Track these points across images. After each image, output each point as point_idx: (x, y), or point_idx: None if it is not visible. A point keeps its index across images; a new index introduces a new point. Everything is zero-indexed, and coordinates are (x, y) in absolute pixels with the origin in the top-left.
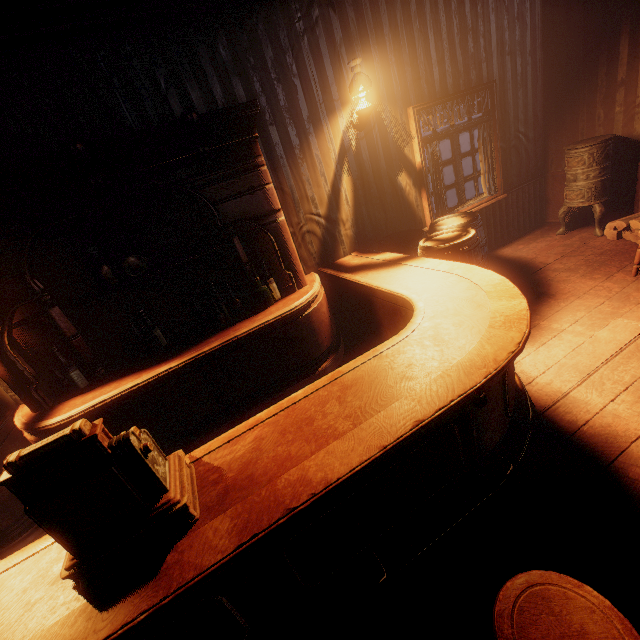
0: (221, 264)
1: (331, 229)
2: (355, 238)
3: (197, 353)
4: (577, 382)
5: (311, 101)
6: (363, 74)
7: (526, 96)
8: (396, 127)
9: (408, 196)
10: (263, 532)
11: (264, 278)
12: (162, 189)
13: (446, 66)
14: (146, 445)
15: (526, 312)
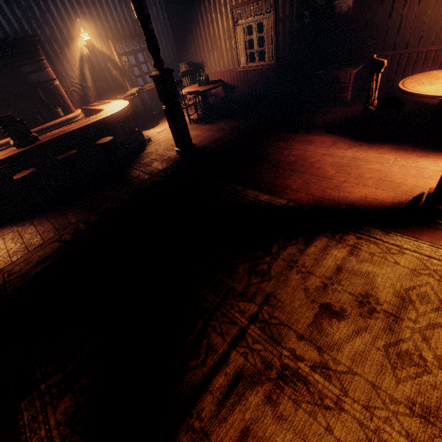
0: (34, 101)
1: (84, 90)
2: (97, 95)
3: (31, 131)
4: (156, 134)
5: (62, 34)
6: (84, 24)
7: (166, 40)
8: (105, 48)
9: (118, 79)
10: (56, 137)
11: (55, 107)
12: (2, 66)
13: (124, 24)
14: (25, 122)
15: (124, 107)
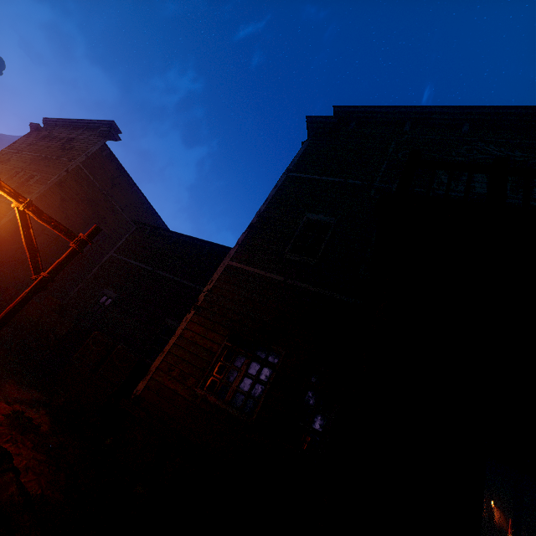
0: None
1: None
2: None
3: None
4: None
5: None
6: (494, 497)
7: None
8: (502, 519)
9: None
10: None
11: None
12: None
13: (532, 520)
14: None
15: None
